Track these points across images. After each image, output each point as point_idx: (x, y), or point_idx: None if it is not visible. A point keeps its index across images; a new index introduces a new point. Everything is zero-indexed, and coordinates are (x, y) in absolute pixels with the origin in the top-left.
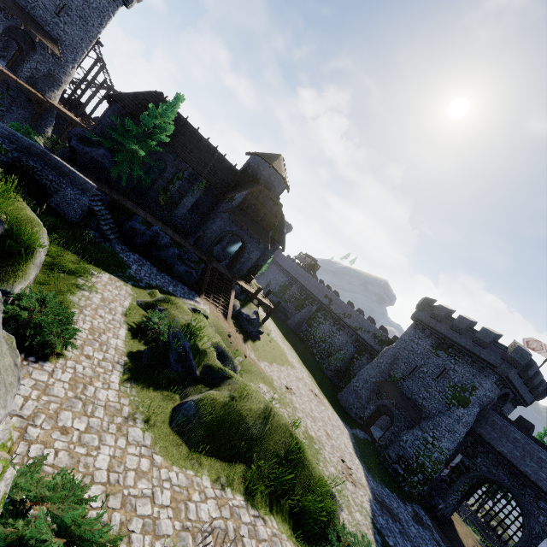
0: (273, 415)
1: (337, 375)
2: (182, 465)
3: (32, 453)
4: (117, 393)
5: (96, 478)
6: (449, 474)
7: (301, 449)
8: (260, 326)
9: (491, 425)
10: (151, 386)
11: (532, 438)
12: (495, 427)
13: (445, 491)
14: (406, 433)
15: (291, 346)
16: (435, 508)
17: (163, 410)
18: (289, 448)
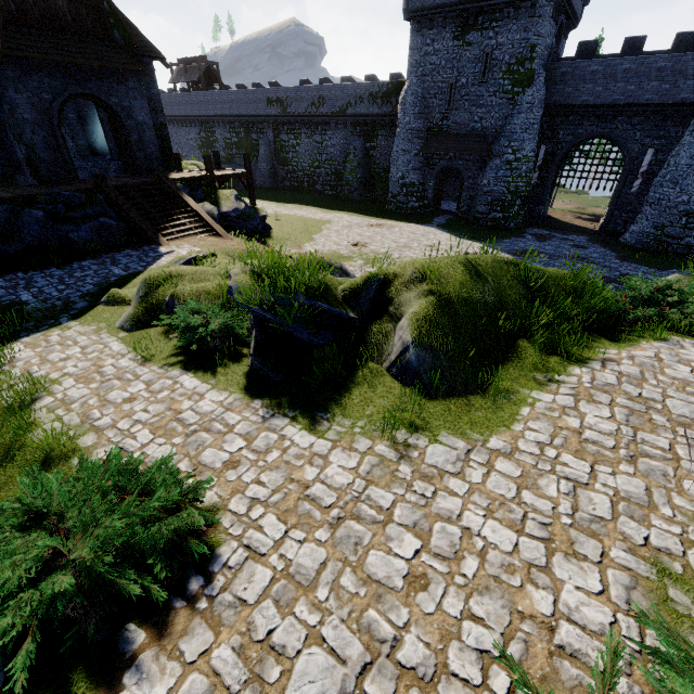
0: (477, 264)
1: (366, 189)
2: (509, 415)
3: (471, 675)
4: (340, 449)
5: (536, 561)
6: (537, 177)
7: (530, 267)
8: (257, 212)
9: (562, 81)
10: (338, 391)
11: (601, 58)
12: (567, 81)
13: (541, 195)
14: (484, 176)
15: (297, 205)
16: (538, 217)
17: (396, 395)
18: (520, 278)
